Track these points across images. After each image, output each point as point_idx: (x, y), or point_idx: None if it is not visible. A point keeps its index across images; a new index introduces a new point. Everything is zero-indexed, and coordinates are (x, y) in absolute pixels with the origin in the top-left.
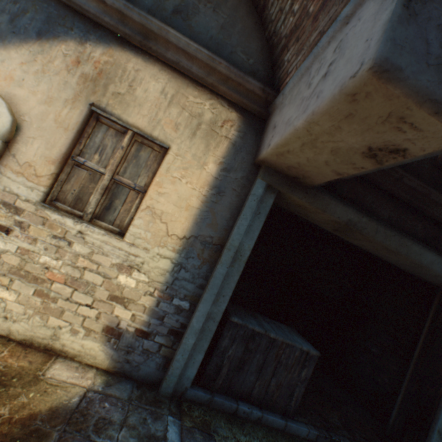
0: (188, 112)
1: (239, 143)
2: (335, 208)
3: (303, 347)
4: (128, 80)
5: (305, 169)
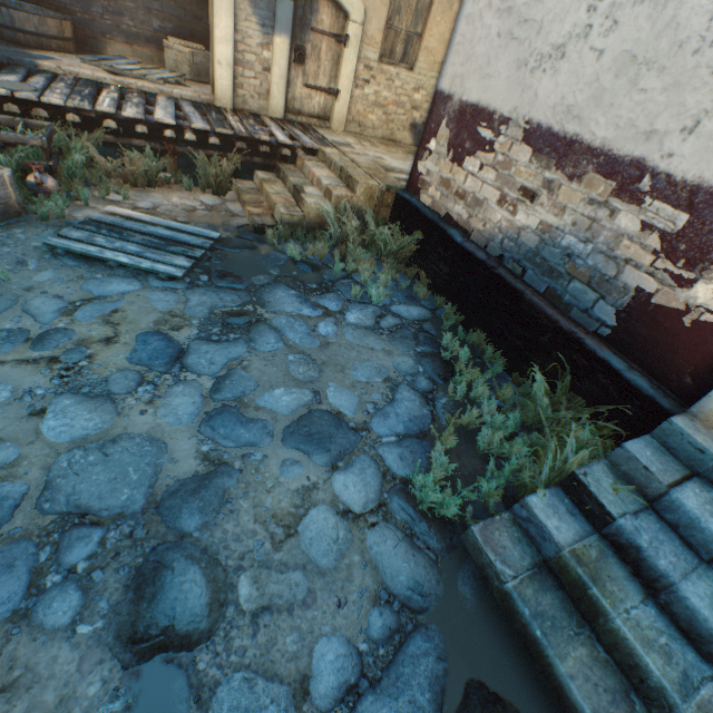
0: None
1: None
2: None
3: None
4: None
5: None
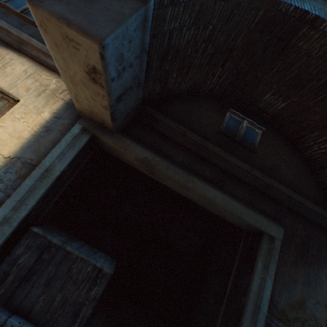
0: (40, 83)
1: (71, 103)
2: (135, 149)
3: (97, 263)
4: (4, 63)
5: (95, 111)
